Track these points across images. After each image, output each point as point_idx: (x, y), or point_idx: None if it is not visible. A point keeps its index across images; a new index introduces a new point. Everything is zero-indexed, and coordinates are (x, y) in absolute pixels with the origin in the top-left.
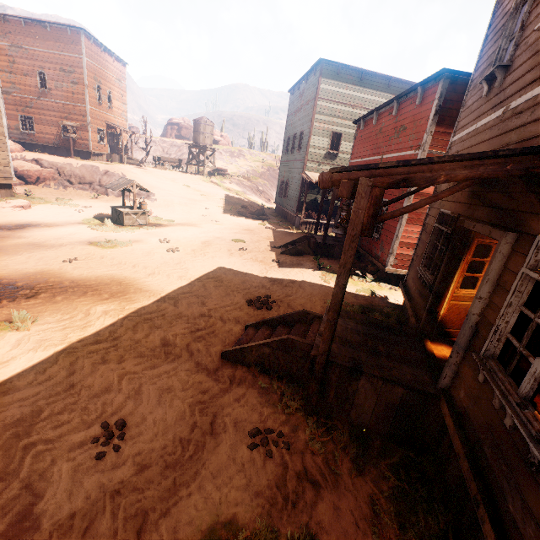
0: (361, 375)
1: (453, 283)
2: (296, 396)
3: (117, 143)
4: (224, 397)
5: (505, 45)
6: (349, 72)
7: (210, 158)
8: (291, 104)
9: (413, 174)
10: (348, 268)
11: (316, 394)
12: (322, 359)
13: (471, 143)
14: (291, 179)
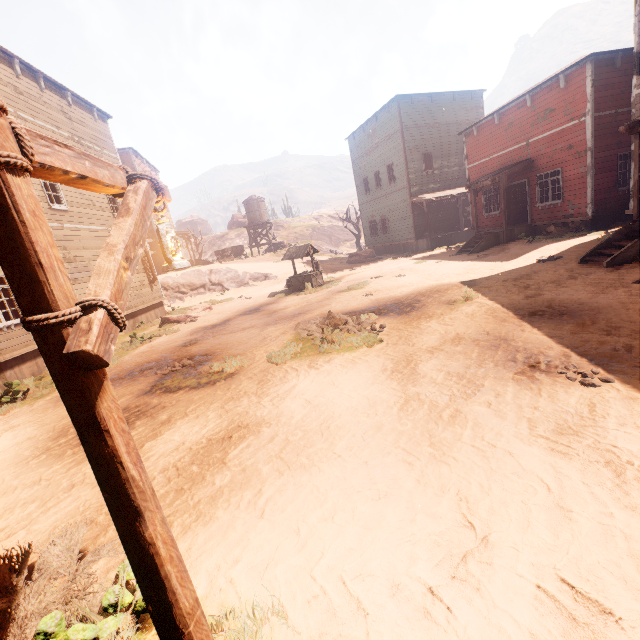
0: None
1: None
2: None
3: None
4: None
5: None
6: (420, 99)
7: (271, 233)
8: (355, 148)
9: None
10: None
11: None
12: None
13: None
14: (389, 212)
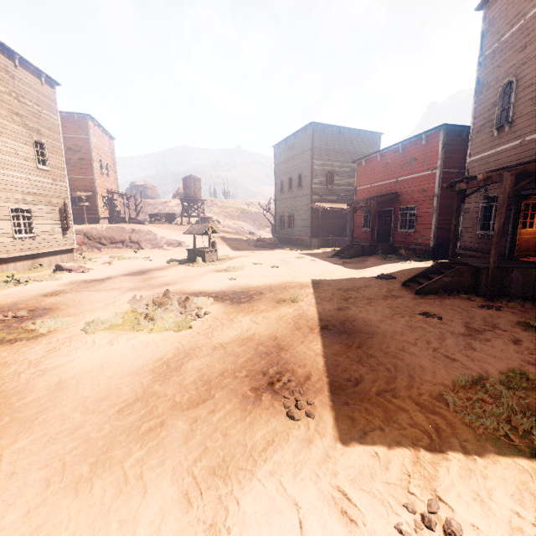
0: (513, 269)
1: (519, 226)
2: (476, 296)
3: (114, 207)
4: (447, 302)
5: (499, 113)
6: (331, 129)
7: (202, 208)
8: (278, 155)
9: (527, 167)
10: (503, 213)
11: (493, 286)
12: (495, 265)
13: (495, 159)
14: (295, 211)
